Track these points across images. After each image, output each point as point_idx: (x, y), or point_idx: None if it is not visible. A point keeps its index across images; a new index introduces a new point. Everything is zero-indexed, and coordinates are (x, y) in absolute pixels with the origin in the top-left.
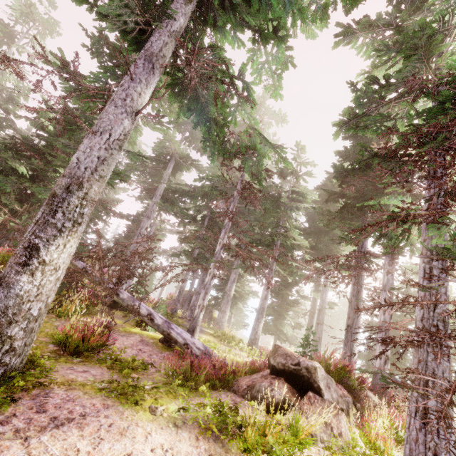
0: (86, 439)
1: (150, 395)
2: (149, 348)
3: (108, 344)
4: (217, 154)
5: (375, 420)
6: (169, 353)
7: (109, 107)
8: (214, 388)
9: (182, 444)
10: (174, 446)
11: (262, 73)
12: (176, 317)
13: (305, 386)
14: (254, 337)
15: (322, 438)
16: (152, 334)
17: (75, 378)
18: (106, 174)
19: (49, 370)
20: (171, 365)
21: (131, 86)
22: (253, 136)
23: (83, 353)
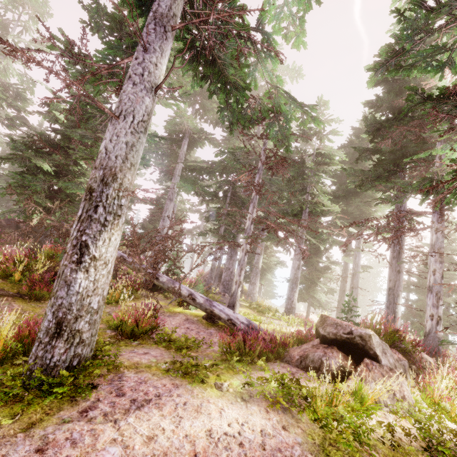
0: (167, 419)
1: (211, 372)
2: (195, 325)
3: (158, 325)
4: (236, 124)
5: (438, 382)
6: (214, 329)
7: (127, 86)
8: (267, 360)
9: (254, 417)
10: (248, 420)
11: (281, 19)
12: (211, 293)
13: (360, 353)
14: (290, 306)
15: (385, 402)
16: (194, 312)
17: (139, 361)
18: (136, 161)
19: (115, 355)
20: (224, 342)
21: (146, 58)
22: (276, 97)
23: (138, 336)
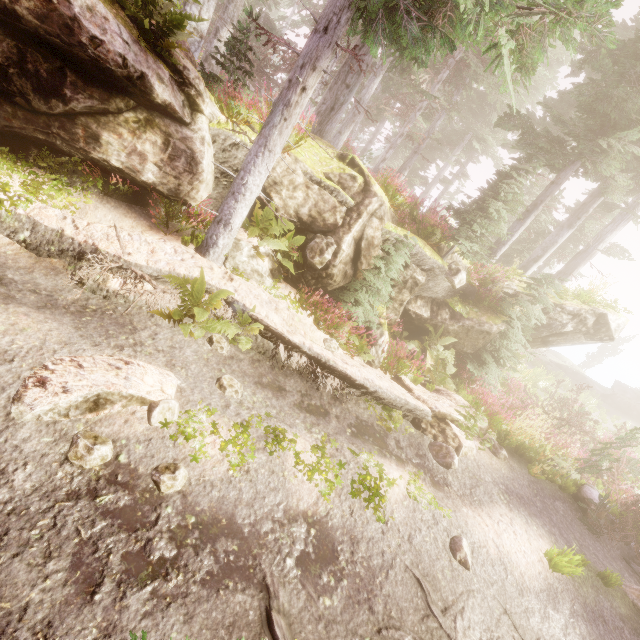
0: None
1: None
2: None
3: None
4: None
5: None
6: None
7: None
8: None
9: None
10: None
11: None
12: None
13: None
14: None
15: None
16: None
17: None
18: None
19: None
20: None
21: None
22: None
23: None
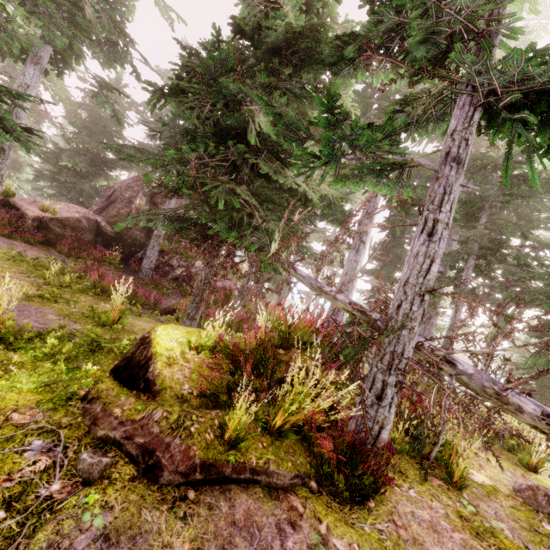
0: None
1: None
2: None
3: None
4: None
5: None
6: None
7: None
8: None
9: None
10: None
11: None
12: None
13: None
14: None
15: None
16: None
17: None
18: None
19: None
20: None
21: None
22: None
23: None
